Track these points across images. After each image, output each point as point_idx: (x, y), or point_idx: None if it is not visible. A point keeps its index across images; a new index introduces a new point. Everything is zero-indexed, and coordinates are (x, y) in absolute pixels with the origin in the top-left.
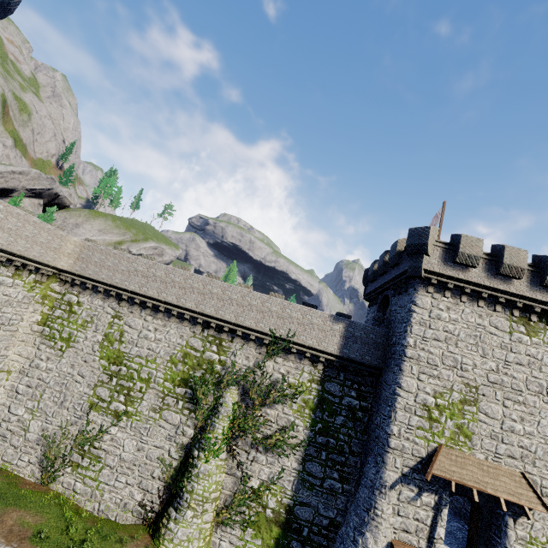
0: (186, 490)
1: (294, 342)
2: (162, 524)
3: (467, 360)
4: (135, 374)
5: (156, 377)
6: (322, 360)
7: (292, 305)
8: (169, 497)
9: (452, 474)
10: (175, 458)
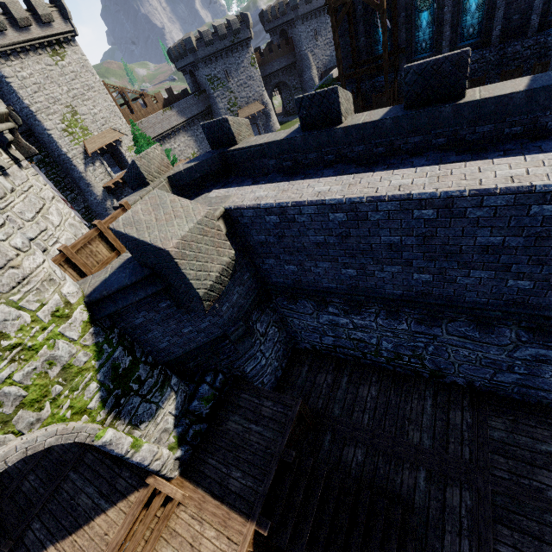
0: None
1: None
2: None
3: (56, 93)
4: None
5: None
6: None
7: None
8: None
9: (95, 148)
10: None
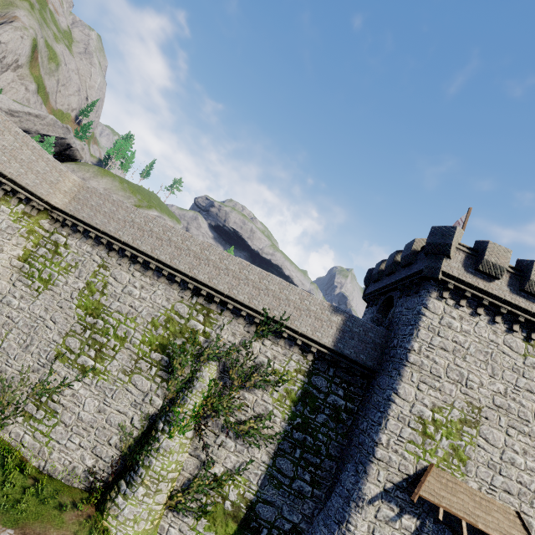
0: (142, 464)
1: (287, 326)
2: (109, 497)
3: (474, 376)
4: (111, 330)
5: (133, 337)
6: (313, 351)
7: (291, 287)
8: (123, 469)
9: (441, 500)
10: (138, 427)
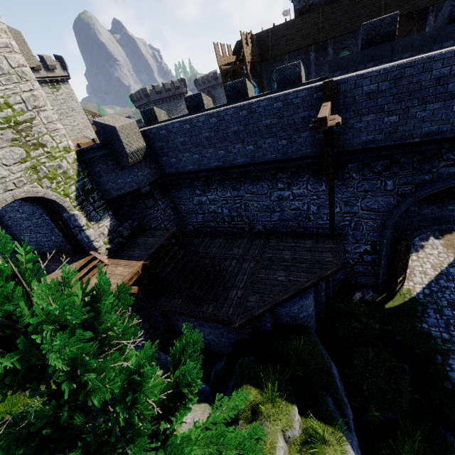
0: None
1: None
2: None
3: None
4: None
5: None
6: None
7: None
8: None
9: None
10: None
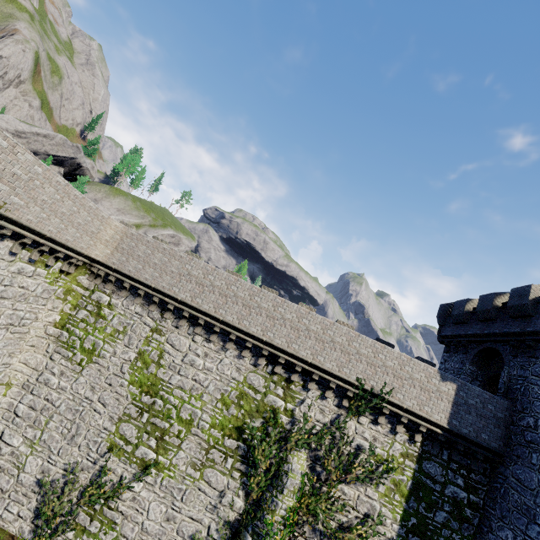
0: None
1: (389, 400)
2: None
3: None
4: (173, 412)
5: (200, 419)
6: (423, 431)
7: (387, 349)
8: None
9: None
10: (217, 539)
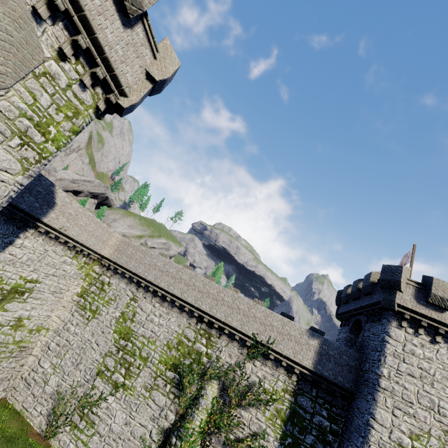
0: None
1: (273, 349)
2: None
3: (445, 404)
4: (137, 351)
5: (153, 357)
6: (296, 372)
7: (274, 314)
8: None
9: None
10: (155, 441)
